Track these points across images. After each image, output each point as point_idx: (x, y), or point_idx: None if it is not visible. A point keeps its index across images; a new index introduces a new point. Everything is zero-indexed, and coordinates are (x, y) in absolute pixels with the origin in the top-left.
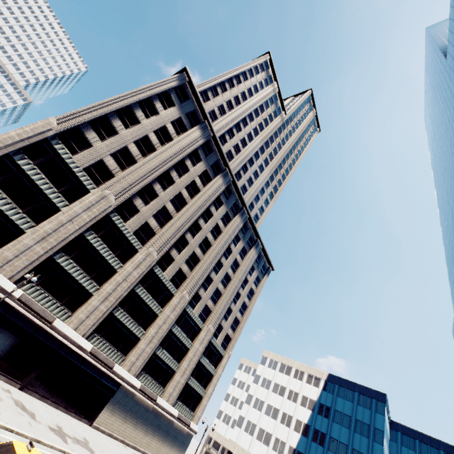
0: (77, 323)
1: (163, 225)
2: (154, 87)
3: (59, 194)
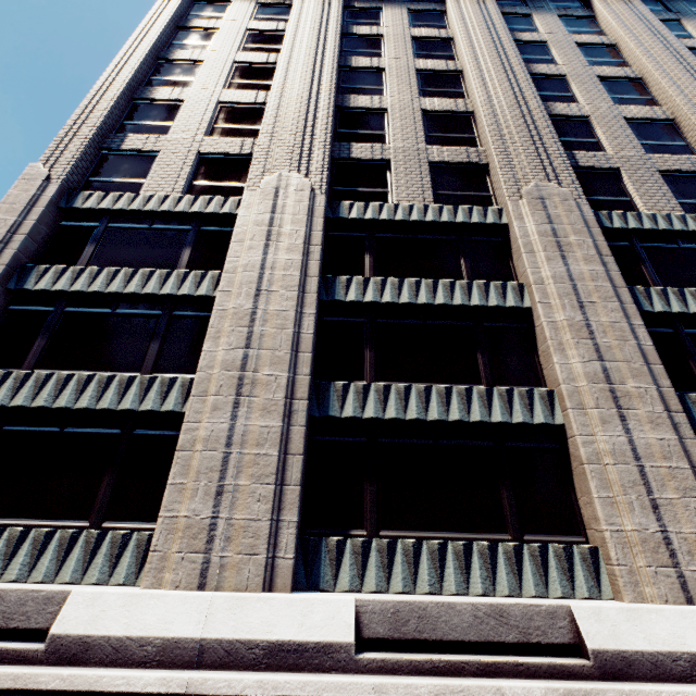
0: (654, 563)
1: (476, 142)
2: (164, 8)
3: (180, 273)
